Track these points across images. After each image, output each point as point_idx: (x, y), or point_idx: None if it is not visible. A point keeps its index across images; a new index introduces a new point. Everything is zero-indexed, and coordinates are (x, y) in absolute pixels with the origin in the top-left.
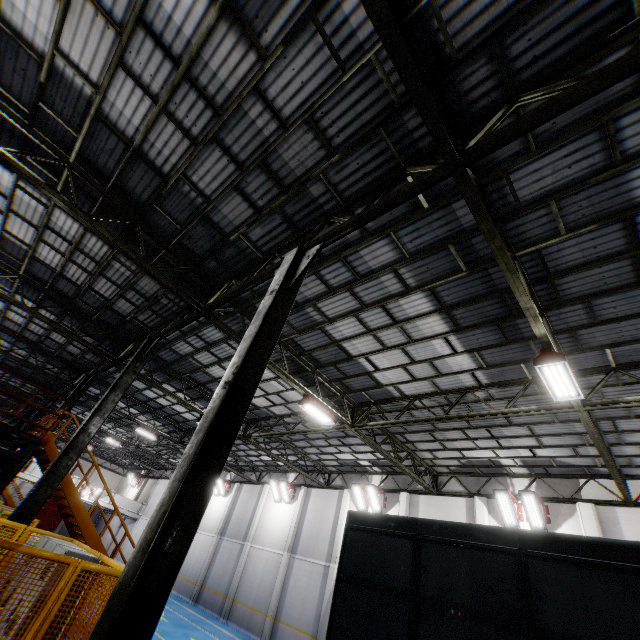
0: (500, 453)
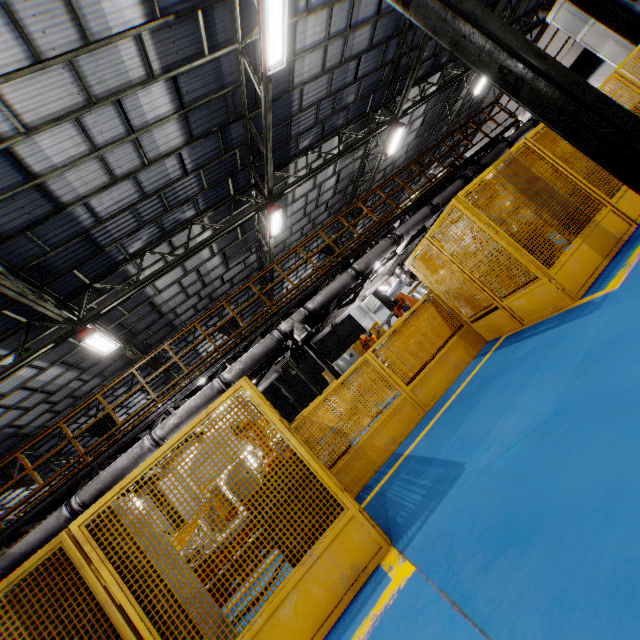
0: None
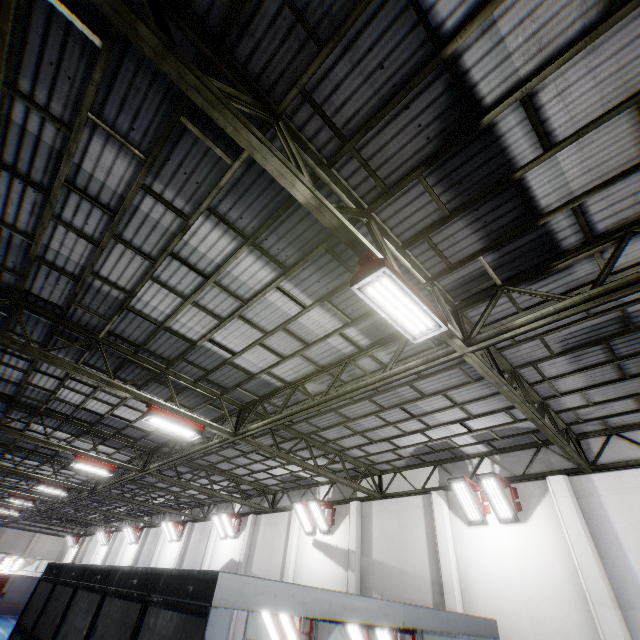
0: (291, 468)
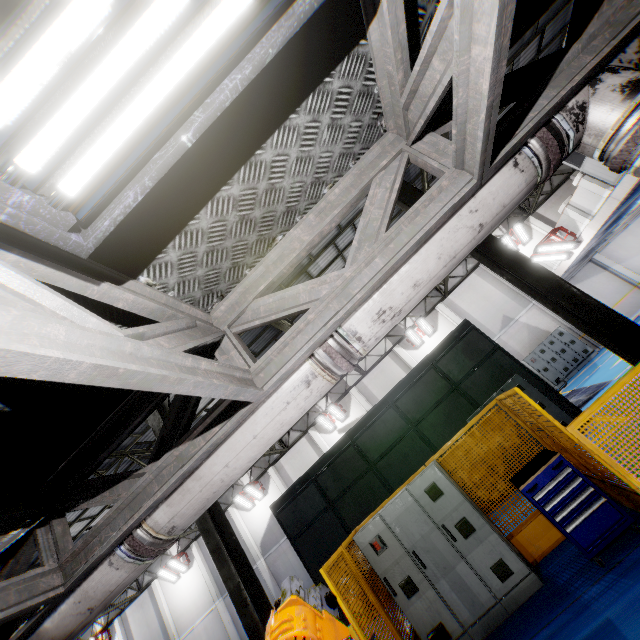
0: None
